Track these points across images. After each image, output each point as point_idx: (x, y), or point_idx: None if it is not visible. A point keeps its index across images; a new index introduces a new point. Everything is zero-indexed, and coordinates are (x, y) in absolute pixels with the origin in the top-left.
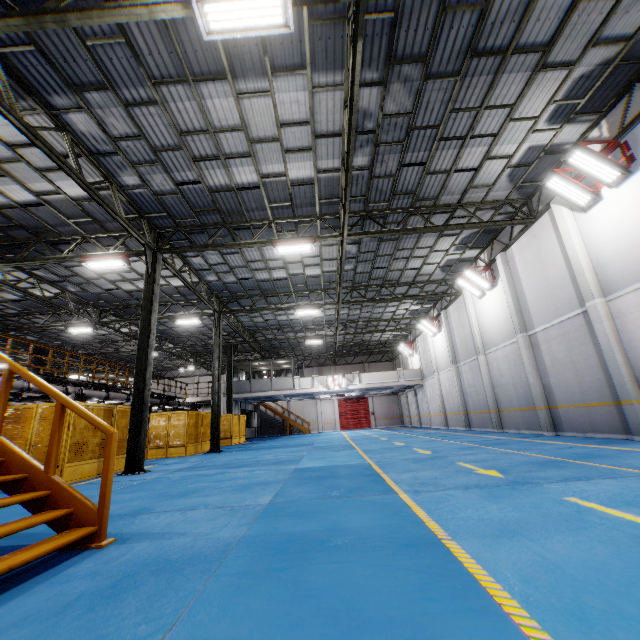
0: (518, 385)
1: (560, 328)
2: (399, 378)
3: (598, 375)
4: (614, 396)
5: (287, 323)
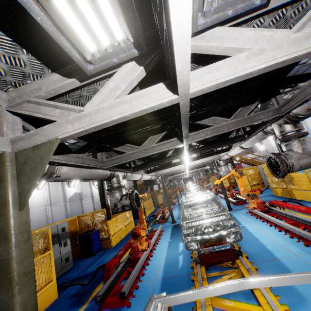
0: None
1: None
2: (259, 154)
3: None
4: None
5: None
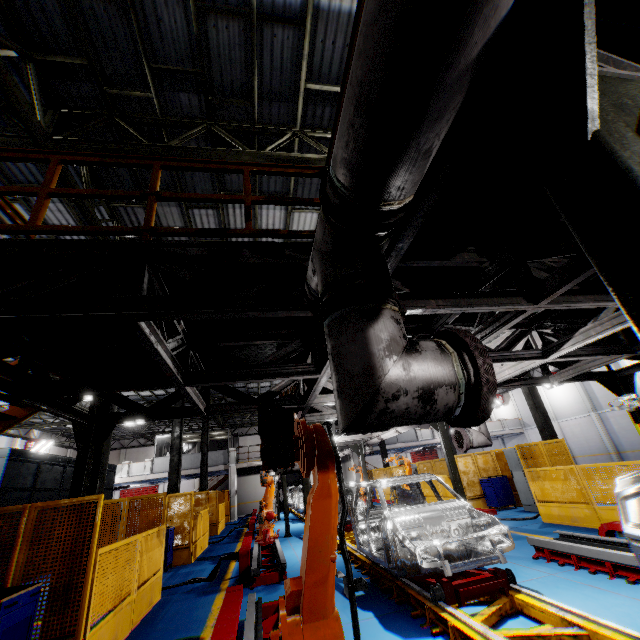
0: None
1: None
2: (504, 427)
3: None
4: None
5: None
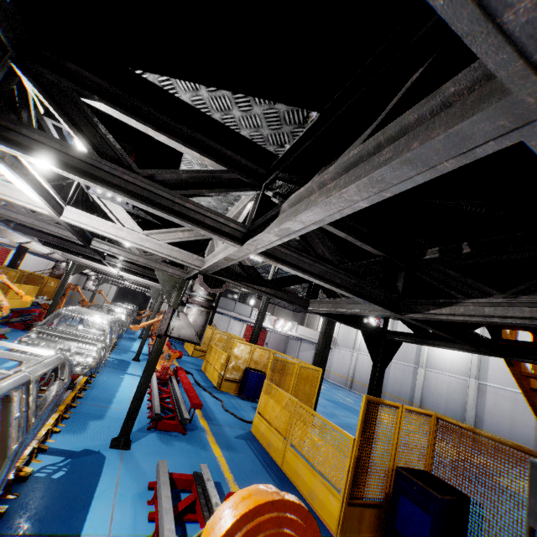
0: (451, 403)
1: (511, 394)
2: None
3: (529, 432)
4: (535, 447)
5: (281, 272)
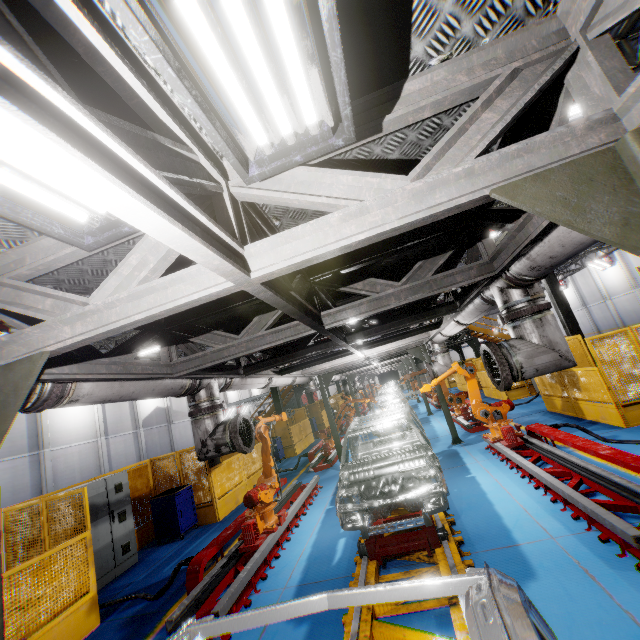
0: (635, 312)
1: None
2: None
3: None
4: None
5: None
